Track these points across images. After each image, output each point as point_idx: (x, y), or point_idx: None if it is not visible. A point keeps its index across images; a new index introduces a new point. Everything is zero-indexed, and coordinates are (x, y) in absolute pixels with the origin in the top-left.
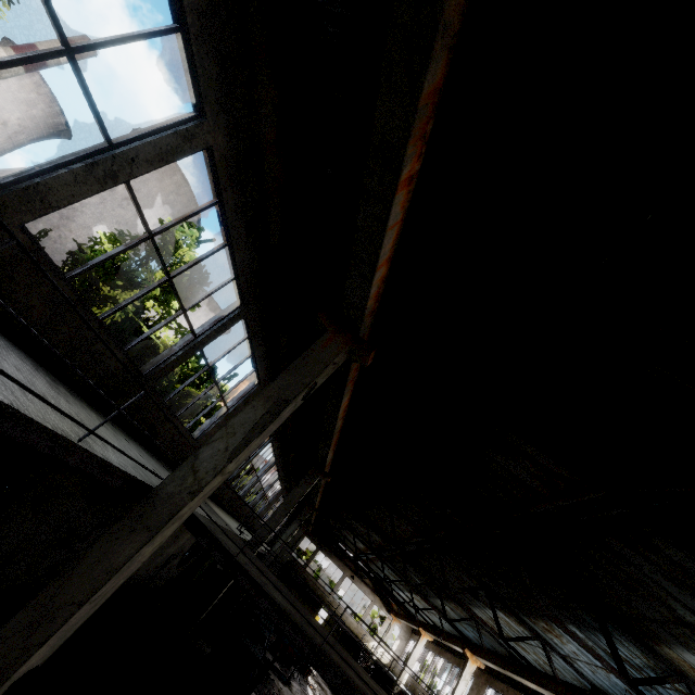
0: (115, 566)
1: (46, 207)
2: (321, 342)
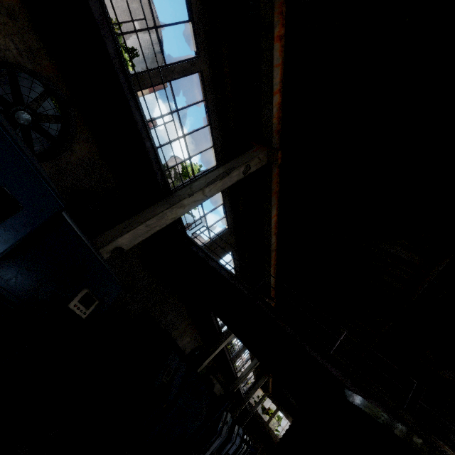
0: (156, 213)
1: (143, 86)
2: (252, 150)
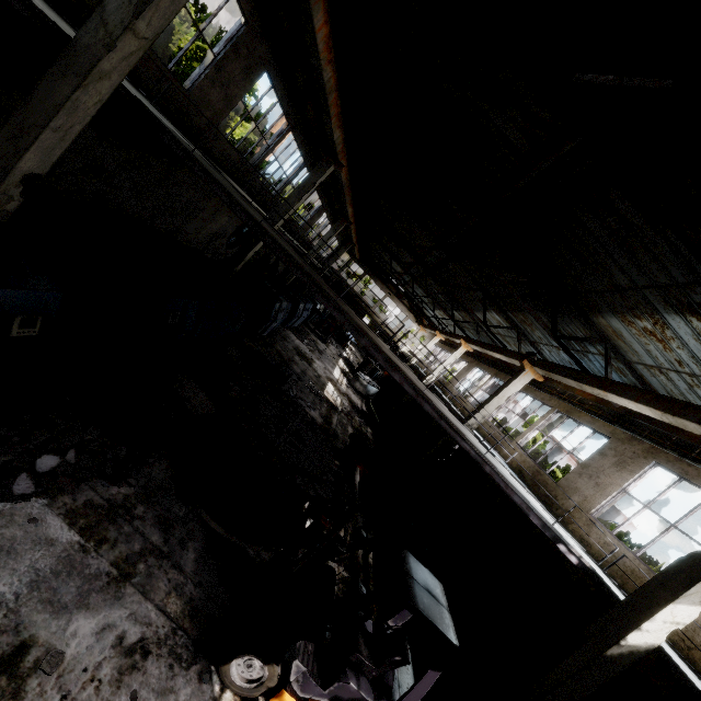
0: (59, 102)
1: None
2: None
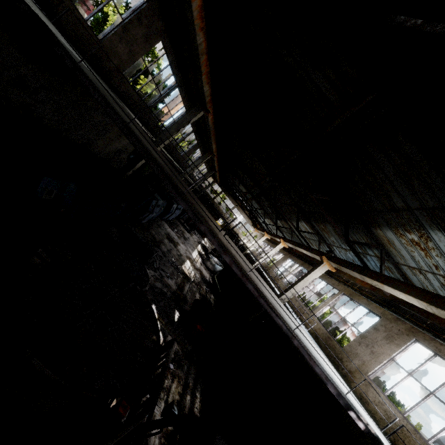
0: None
1: None
2: None
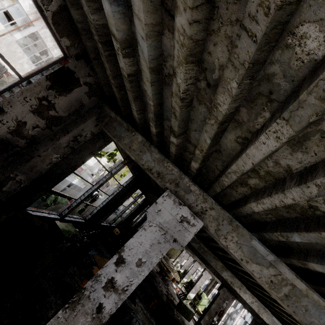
0: None
1: None
2: None
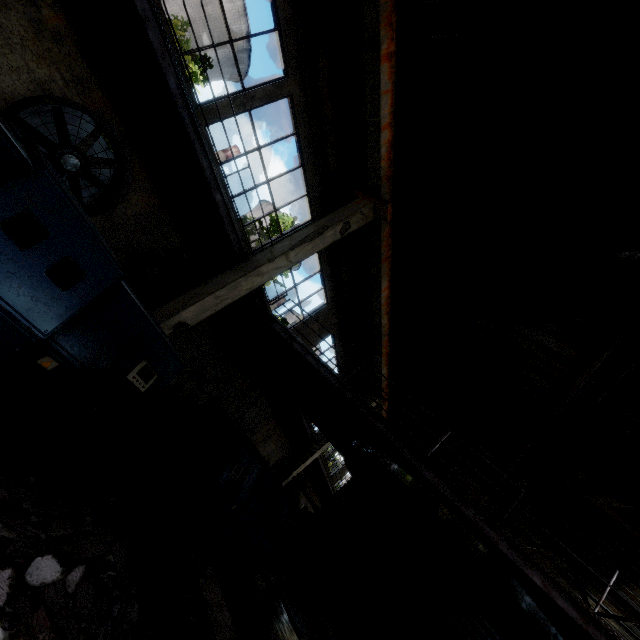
0: (228, 282)
1: (215, 118)
2: (355, 202)
